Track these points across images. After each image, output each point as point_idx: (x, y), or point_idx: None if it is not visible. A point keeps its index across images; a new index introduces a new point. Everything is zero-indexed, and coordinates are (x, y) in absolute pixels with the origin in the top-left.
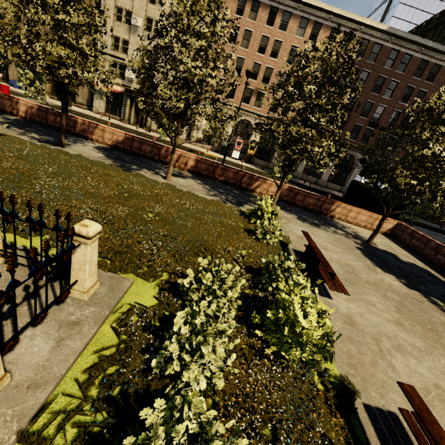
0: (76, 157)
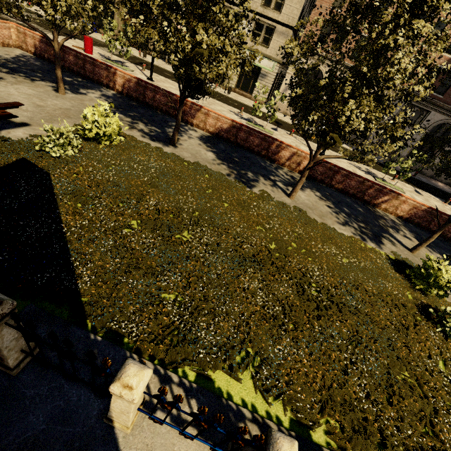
0: (197, 168)
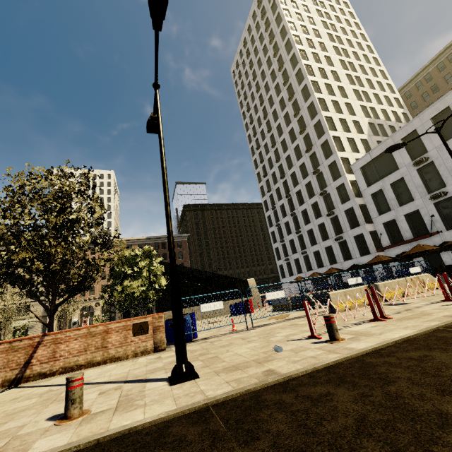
0: None
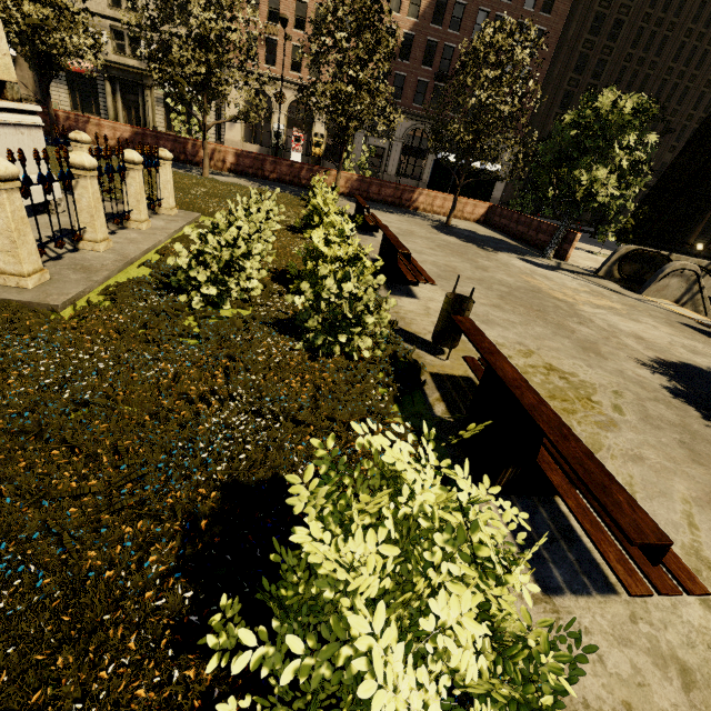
0: None
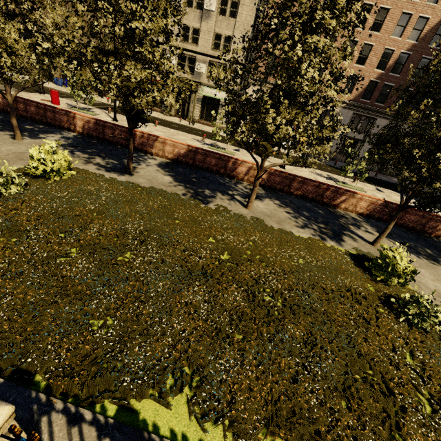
0: (151, 191)
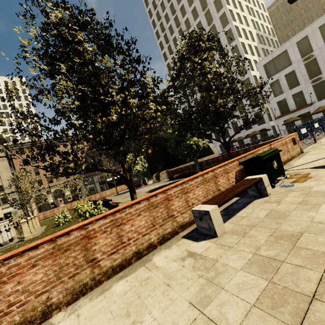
0: None
